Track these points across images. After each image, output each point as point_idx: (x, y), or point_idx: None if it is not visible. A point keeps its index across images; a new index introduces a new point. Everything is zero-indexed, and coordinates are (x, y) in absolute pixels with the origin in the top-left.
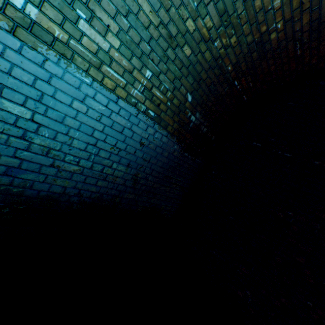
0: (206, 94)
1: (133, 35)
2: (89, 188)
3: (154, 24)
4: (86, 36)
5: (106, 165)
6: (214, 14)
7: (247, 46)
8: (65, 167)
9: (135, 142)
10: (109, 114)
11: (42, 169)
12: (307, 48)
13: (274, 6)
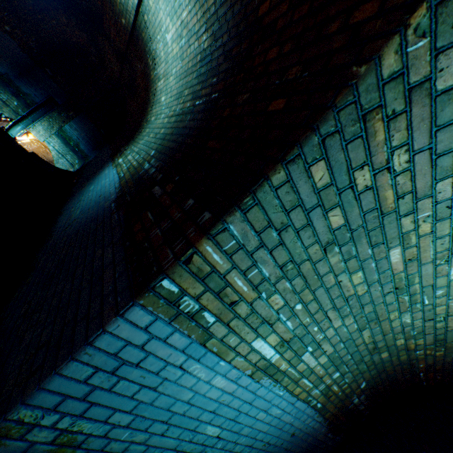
0: (382, 379)
1: (341, 351)
2: None
3: (365, 342)
4: (303, 361)
5: None
6: (430, 338)
7: (452, 358)
8: None
9: (287, 434)
10: (281, 414)
11: None
12: None
13: None
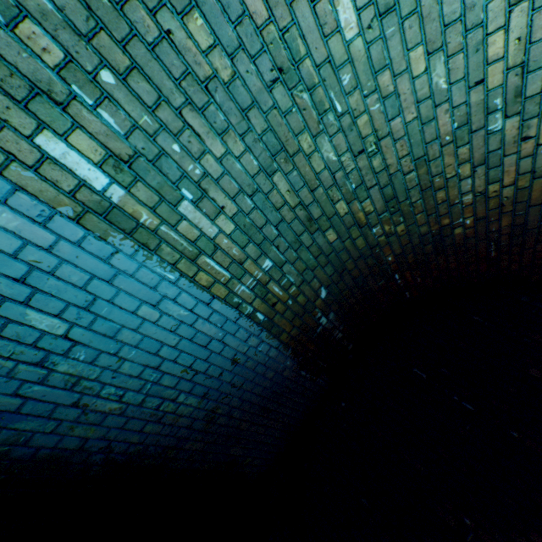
0: (349, 288)
1: (256, 217)
2: (127, 437)
3: (289, 204)
4: (187, 220)
5: (167, 398)
6: (378, 198)
7: (419, 237)
8: (97, 405)
9: (224, 360)
10: (193, 321)
11: (56, 411)
12: (505, 251)
13: (463, 201)
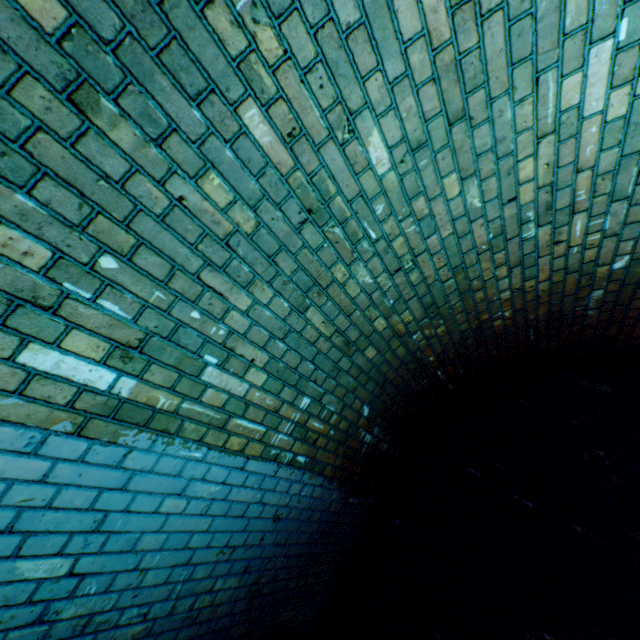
0: (392, 397)
1: (290, 358)
2: None
3: (325, 334)
4: (212, 386)
5: (202, 591)
6: (417, 307)
7: (459, 334)
8: (116, 637)
9: (265, 521)
10: (226, 493)
11: None
12: (544, 334)
13: (501, 297)
